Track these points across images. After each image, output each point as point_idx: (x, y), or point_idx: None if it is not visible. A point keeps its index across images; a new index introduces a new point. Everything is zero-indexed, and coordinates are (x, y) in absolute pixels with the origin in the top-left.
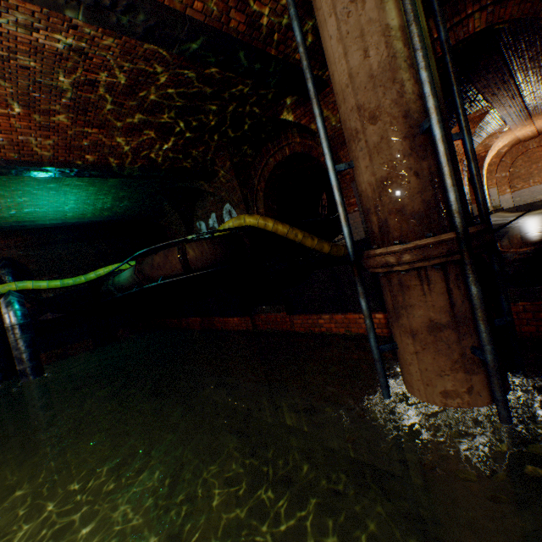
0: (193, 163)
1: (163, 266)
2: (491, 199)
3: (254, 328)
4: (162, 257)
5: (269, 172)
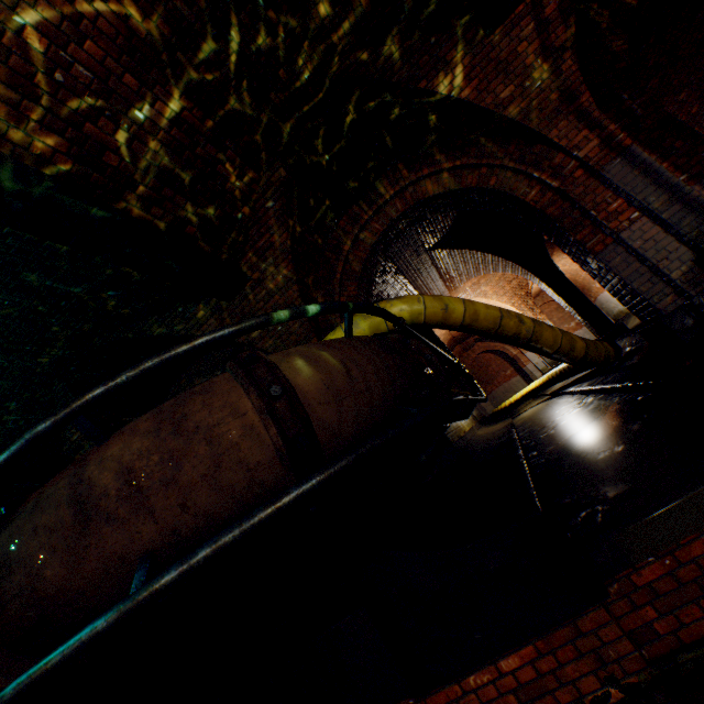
0: (202, 219)
1: (163, 475)
2: (534, 363)
3: (639, 654)
4: (147, 437)
5: (363, 259)
